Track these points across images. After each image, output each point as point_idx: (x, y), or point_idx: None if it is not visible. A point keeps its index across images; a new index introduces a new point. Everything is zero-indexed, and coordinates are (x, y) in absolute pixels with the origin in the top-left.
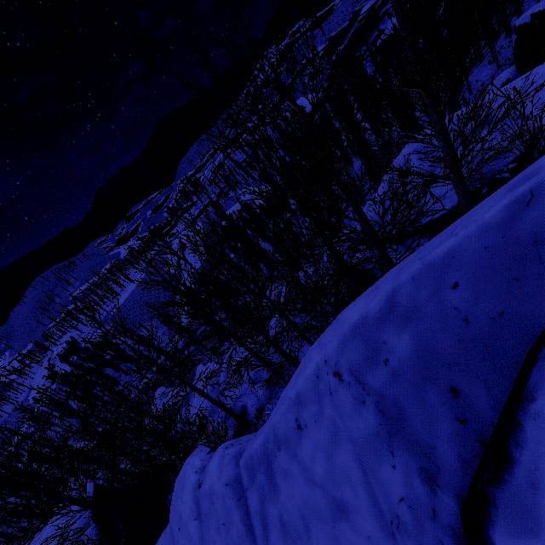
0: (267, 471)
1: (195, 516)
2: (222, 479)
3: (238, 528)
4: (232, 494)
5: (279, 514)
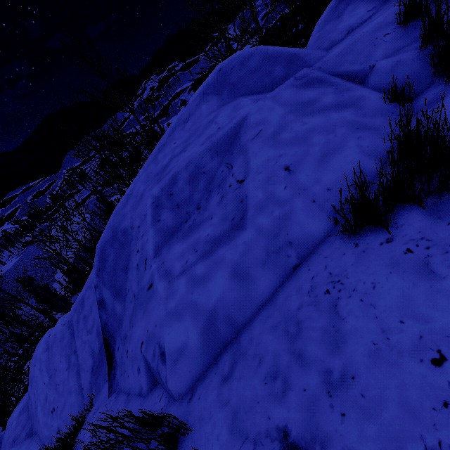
0: (82, 303)
1: (45, 350)
2: (62, 323)
3: (67, 338)
4: (67, 326)
5: (84, 314)
